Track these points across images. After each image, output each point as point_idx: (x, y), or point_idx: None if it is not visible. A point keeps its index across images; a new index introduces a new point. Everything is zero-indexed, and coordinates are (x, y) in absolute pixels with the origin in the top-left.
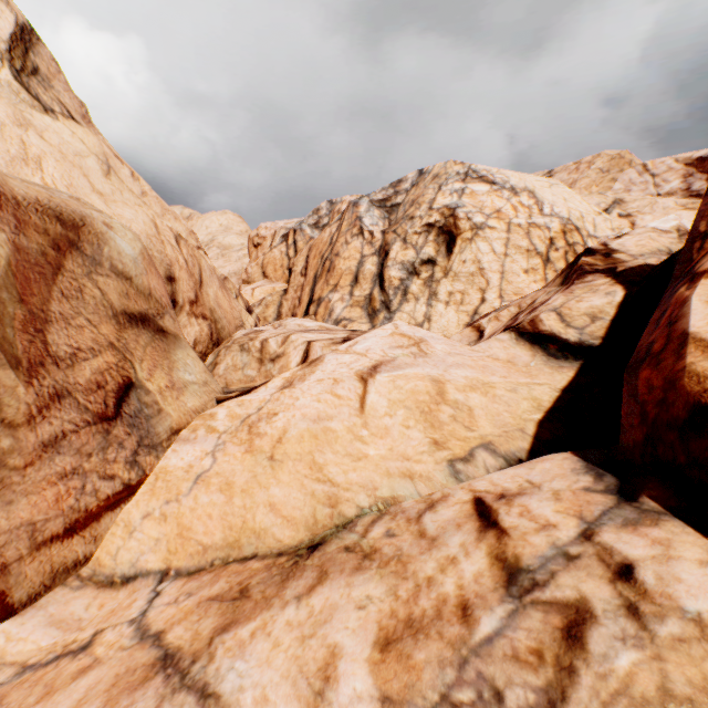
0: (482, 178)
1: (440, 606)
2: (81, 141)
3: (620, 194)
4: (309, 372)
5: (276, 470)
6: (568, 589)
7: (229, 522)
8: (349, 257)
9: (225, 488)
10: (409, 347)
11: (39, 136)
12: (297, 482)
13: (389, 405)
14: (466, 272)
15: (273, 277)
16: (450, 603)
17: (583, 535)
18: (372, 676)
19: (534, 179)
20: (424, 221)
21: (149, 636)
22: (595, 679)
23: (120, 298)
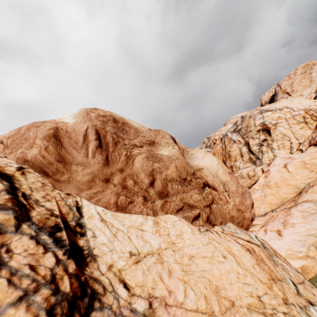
0: (267, 111)
1: None
2: None
3: None
4: (268, 172)
5: (280, 188)
6: None
7: (278, 199)
8: (234, 150)
9: (272, 194)
10: (288, 159)
11: None
12: (286, 188)
13: (294, 169)
14: (279, 138)
15: None
16: None
17: None
18: None
19: (284, 103)
20: (255, 130)
21: (283, 209)
22: None
23: None
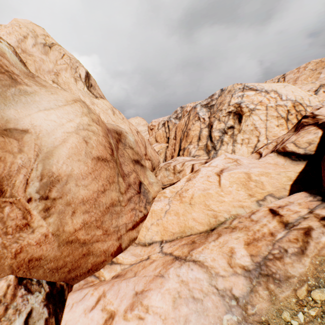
0: (251, 89)
1: (263, 234)
2: (105, 105)
3: (323, 81)
4: (196, 175)
5: (192, 207)
6: (304, 225)
7: (180, 225)
8: (195, 129)
9: (176, 214)
10: (233, 162)
11: (97, 106)
12: (201, 211)
13: (230, 183)
14: (248, 130)
15: (160, 141)
16: (266, 233)
17: (309, 212)
18: (246, 250)
19: (276, 85)
20: (226, 111)
21: (168, 254)
22: (315, 244)
23: (132, 155)
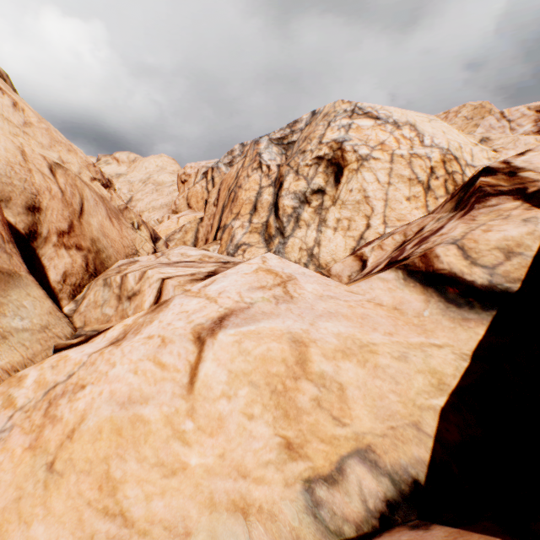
0: (367, 114)
1: None
2: None
3: (485, 133)
4: (148, 320)
5: (49, 490)
6: None
7: None
8: (249, 188)
9: None
10: (273, 288)
11: None
12: (73, 515)
13: (229, 380)
14: (352, 200)
15: (196, 207)
16: None
17: None
18: None
19: (415, 115)
20: (314, 154)
21: None
22: None
23: None
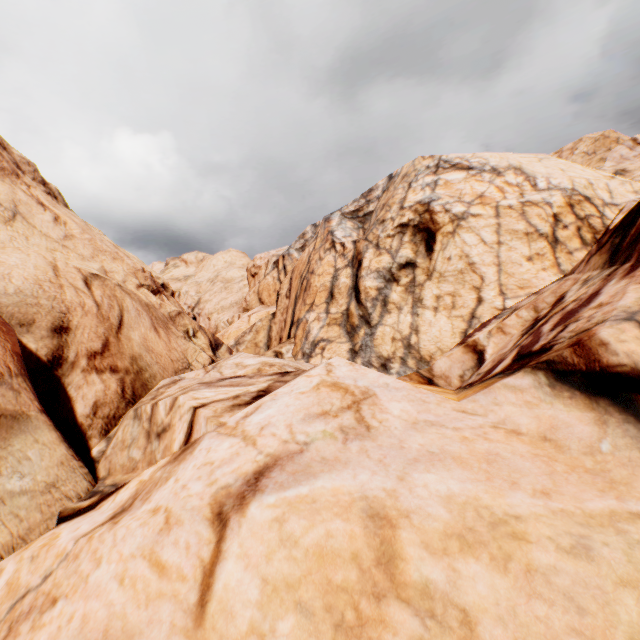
0: (456, 166)
1: None
2: None
3: (619, 165)
4: (164, 476)
5: None
6: None
7: None
8: (322, 272)
9: None
10: (340, 414)
11: None
12: None
13: (263, 598)
14: (453, 270)
15: (268, 301)
16: None
17: None
18: None
19: (518, 156)
20: (396, 222)
21: None
22: None
23: None
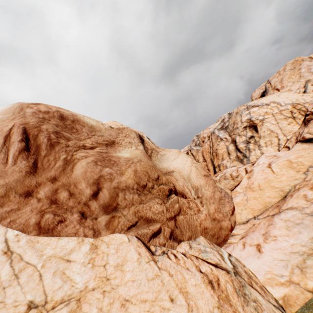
0: (253, 106)
1: None
2: None
3: (306, 78)
4: (252, 173)
5: (263, 191)
6: None
7: (261, 203)
8: (221, 148)
9: (254, 198)
10: (273, 157)
11: None
12: (270, 191)
13: (279, 169)
14: (266, 134)
15: None
16: None
17: None
18: (311, 191)
19: (271, 97)
20: (242, 127)
21: (265, 216)
22: None
23: None
